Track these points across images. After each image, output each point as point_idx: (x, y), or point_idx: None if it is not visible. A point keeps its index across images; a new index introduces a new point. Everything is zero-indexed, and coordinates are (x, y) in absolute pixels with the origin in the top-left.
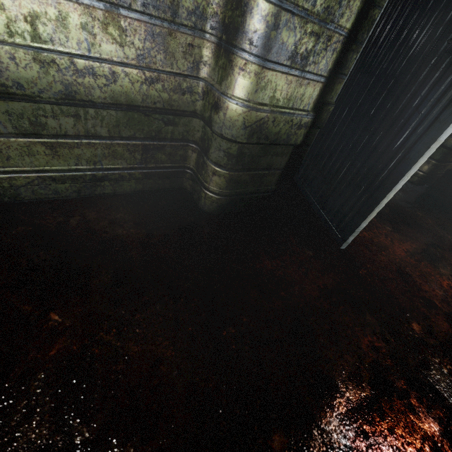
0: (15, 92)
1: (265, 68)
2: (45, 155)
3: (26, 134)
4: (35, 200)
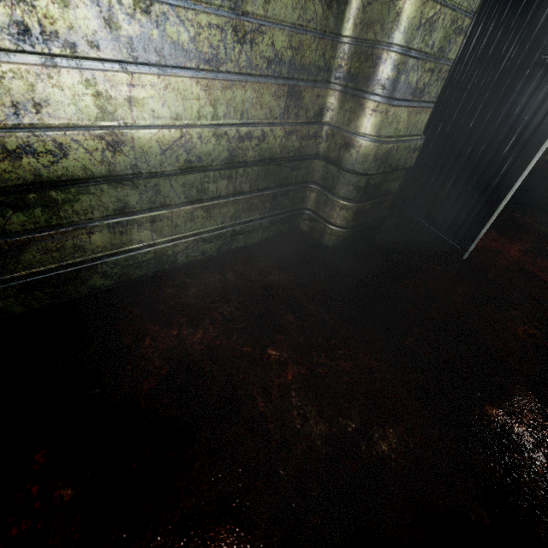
0: (195, 166)
1: (394, 106)
2: (201, 218)
3: (192, 201)
4: (186, 264)
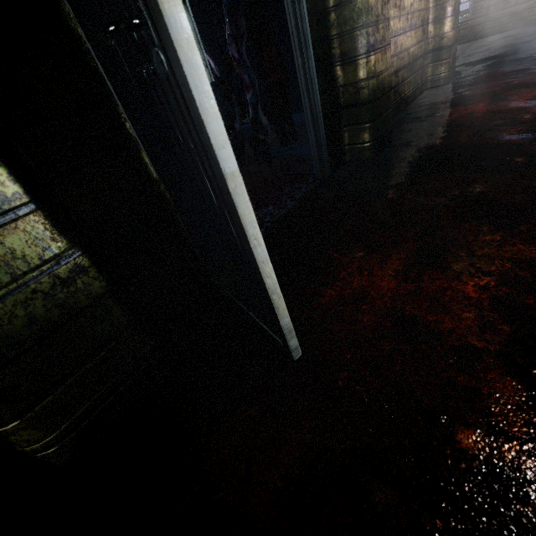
0: None
1: None
2: None
3: None
4: None
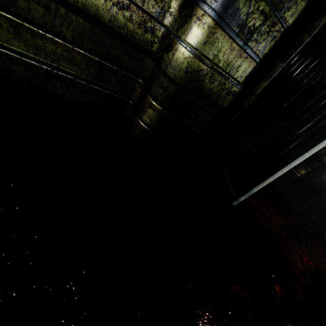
0: None
1: (217, 25)
2: (7, 32)
3: None
4: None
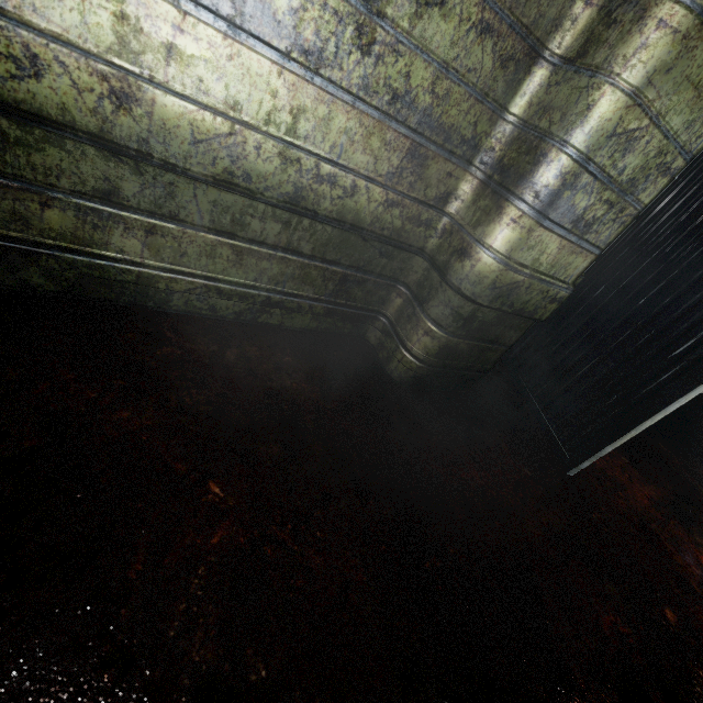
0: (238, 184)
1: (542, 227)
2: (226, 261)
3: (220, 231)
4: (182, 313)
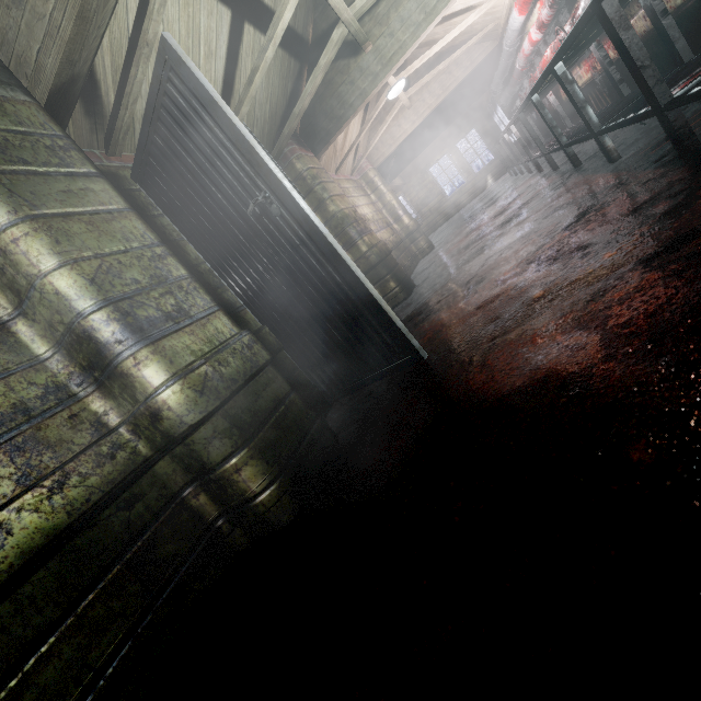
0: None
1: (155, 342)
2: None
3: None
4: None
